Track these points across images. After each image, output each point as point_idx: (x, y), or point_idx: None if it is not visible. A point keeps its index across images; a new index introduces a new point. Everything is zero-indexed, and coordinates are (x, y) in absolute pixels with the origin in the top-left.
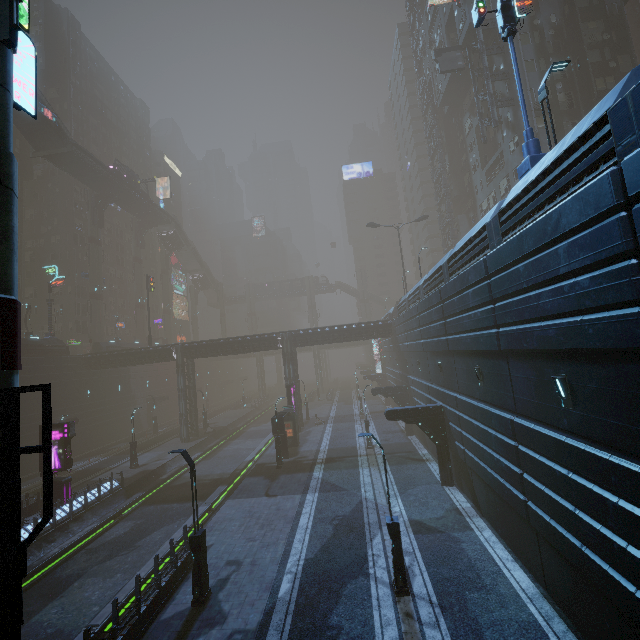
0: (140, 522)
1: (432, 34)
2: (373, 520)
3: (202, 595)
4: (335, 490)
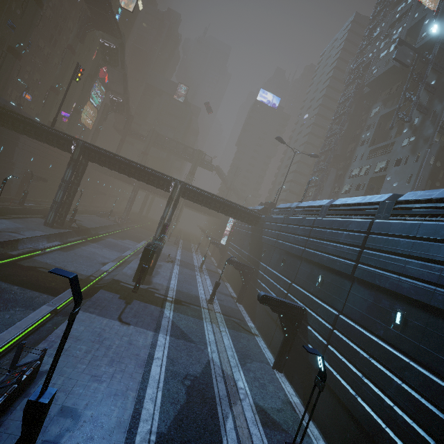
0: None
1: (392, 29)
2: (223, 392)
3: None
4: (185, 339)
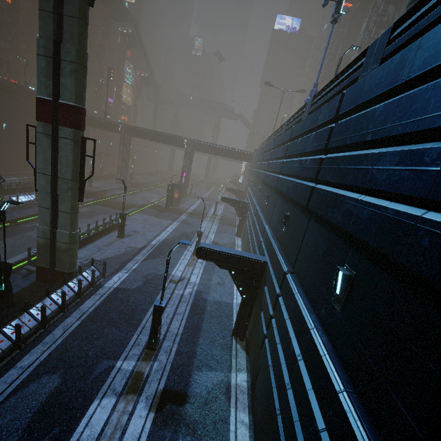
0: (93, 210)
1: None
2: None
3: (121, 235)
4: (188, 224)
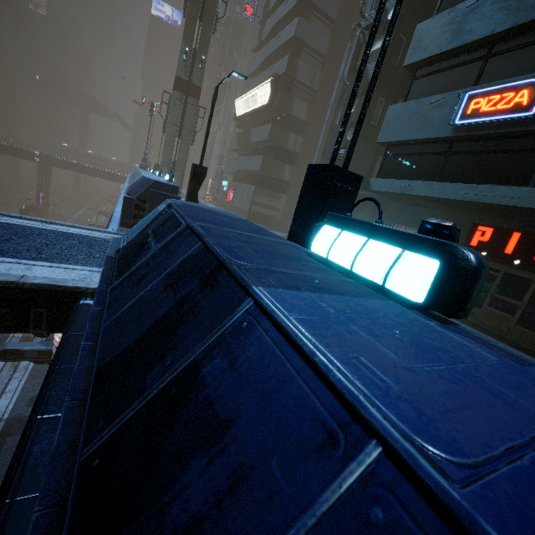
0: None
1: None
2: None
3: None
4: None
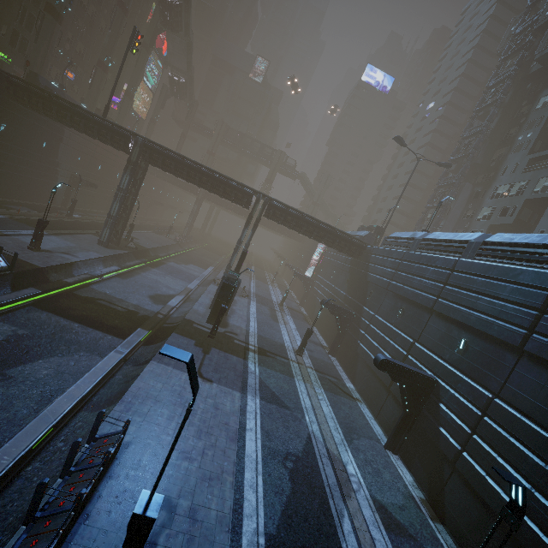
0: (22, 333)
1: None
2: (332, 480)
3: None
4: (277, 404)
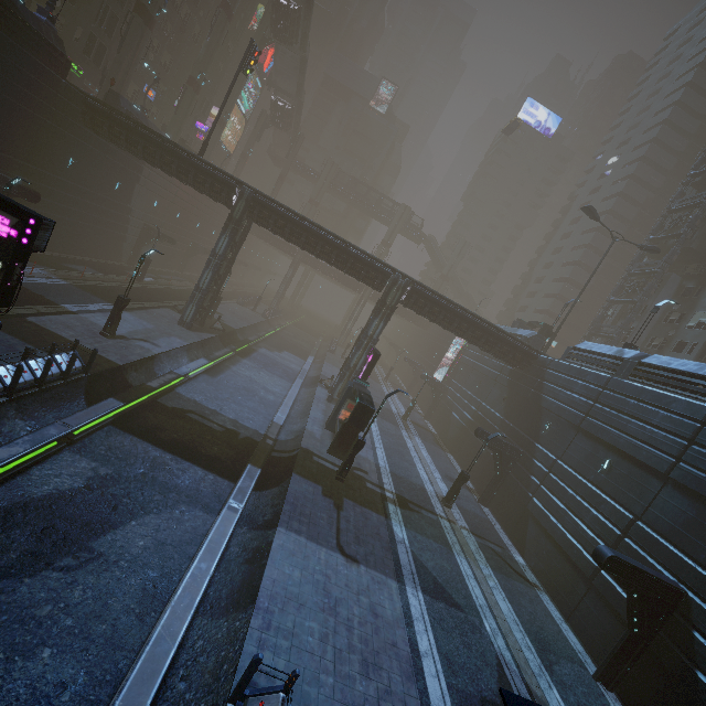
0: (105, 473)
1: None
2: None
3: None
4: (445, 600)
